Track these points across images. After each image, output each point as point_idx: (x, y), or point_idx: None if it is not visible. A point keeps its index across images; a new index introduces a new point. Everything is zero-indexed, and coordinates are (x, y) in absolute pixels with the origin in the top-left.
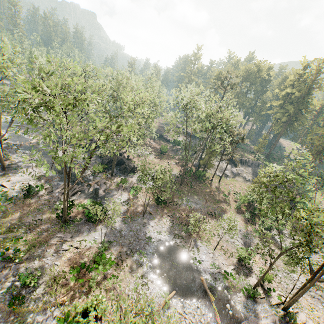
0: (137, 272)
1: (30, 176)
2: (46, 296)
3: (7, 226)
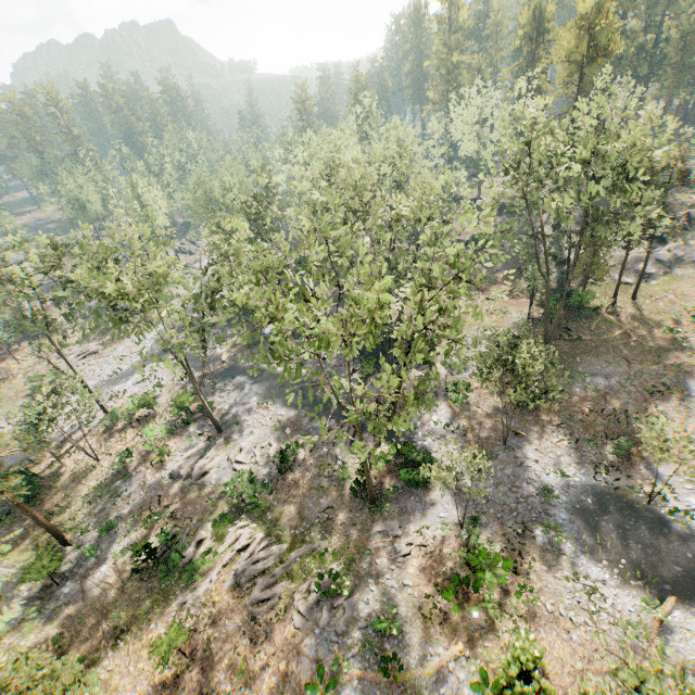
0: (561, 569)
1: (264, 430)
2: (427, 647)
3: (290, 533)
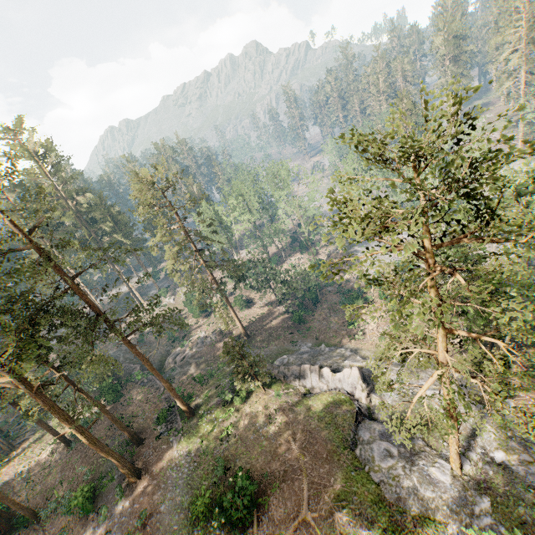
0: None
1: None
2: None
3: None
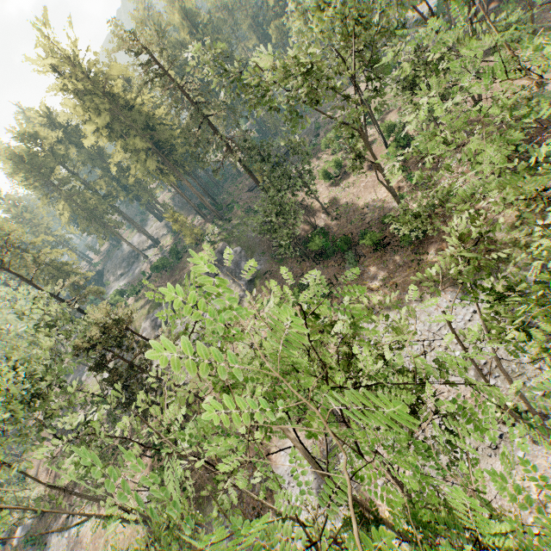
0: None
1: None
2: None
3: None
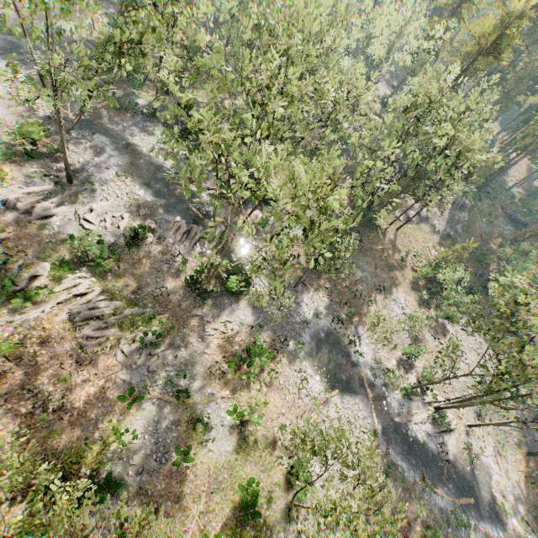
0: (295, 365)
1: (118, 201)
2: (207, 389)
3: (126, 295)
